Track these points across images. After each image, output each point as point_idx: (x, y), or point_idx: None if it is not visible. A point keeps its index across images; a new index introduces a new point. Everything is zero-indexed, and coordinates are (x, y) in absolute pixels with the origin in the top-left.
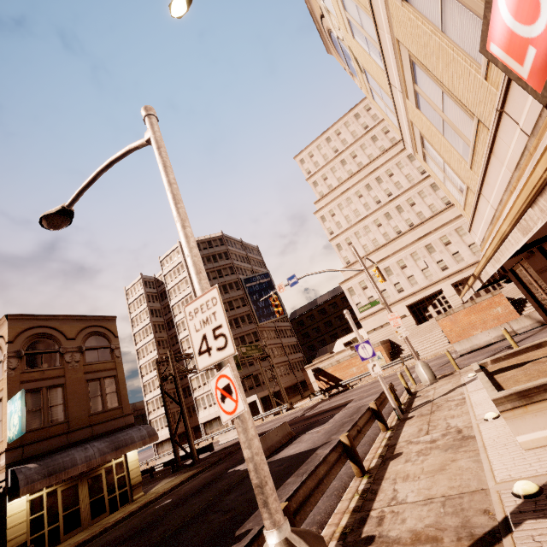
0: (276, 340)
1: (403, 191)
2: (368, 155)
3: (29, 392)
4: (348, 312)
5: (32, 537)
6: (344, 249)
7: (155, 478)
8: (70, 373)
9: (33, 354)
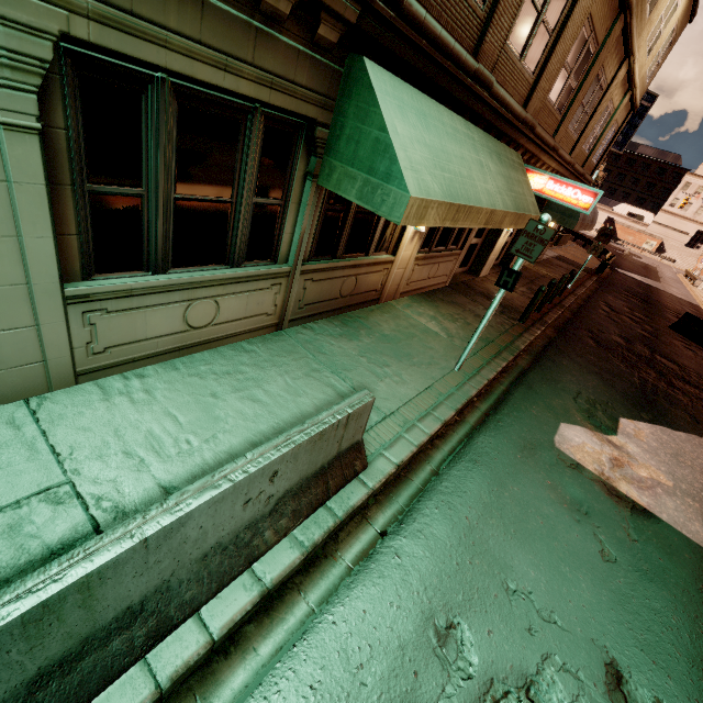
0: None
1: None
2: None
3: None
4: None
5: None
6: None
7: None
8: None
9: None
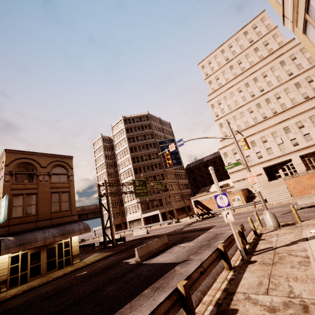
0: (175, 180)
1: (273, 88)
2: (250, 62)
3: (15, 196)
4: (212, 168)
5: (10, 277)
6: (224, 127)
7: (94, 250)
8: (41, 187)
9: (20, 174)
